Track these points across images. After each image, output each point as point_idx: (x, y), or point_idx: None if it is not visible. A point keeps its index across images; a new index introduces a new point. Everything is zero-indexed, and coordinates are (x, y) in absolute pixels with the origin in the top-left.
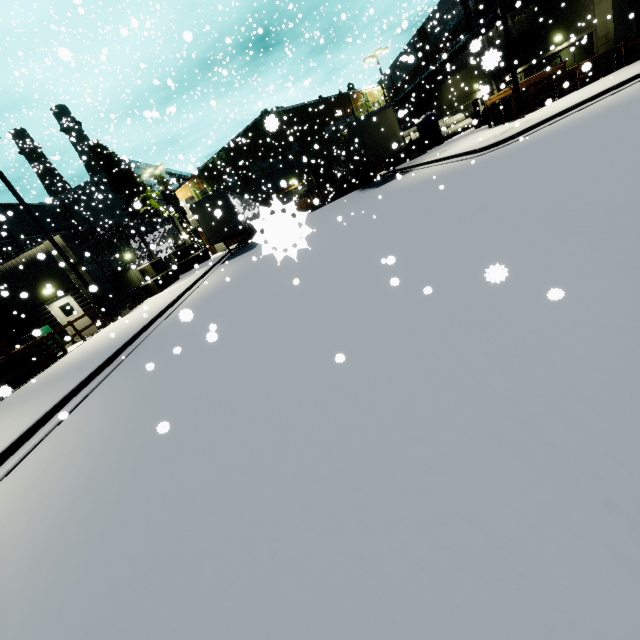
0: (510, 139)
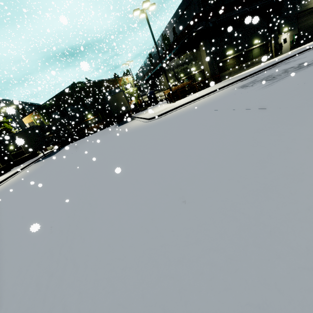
0: (159, 116)
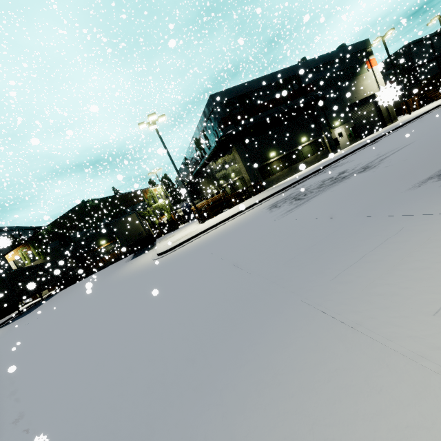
0: (169, 251)
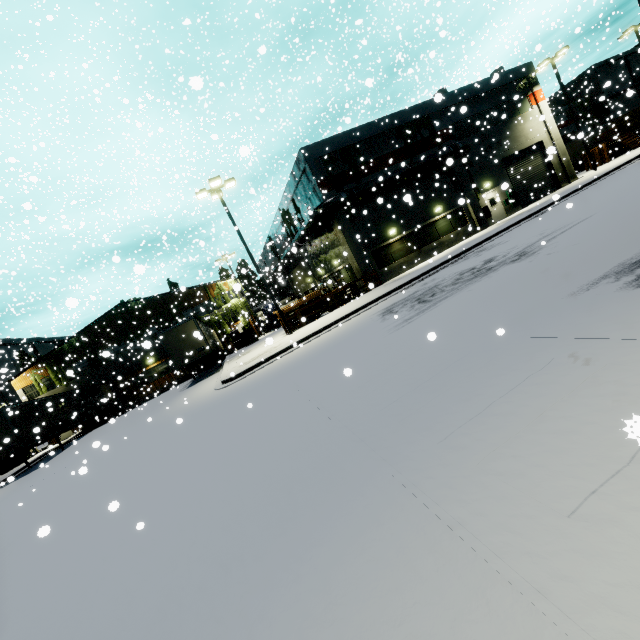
0: (238, 376)
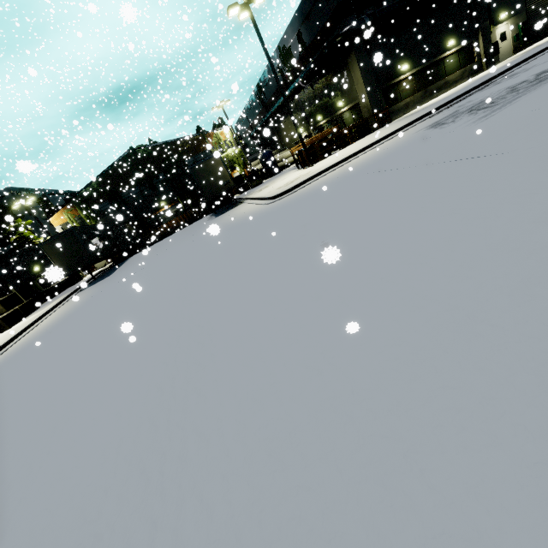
0: (287, 192)
